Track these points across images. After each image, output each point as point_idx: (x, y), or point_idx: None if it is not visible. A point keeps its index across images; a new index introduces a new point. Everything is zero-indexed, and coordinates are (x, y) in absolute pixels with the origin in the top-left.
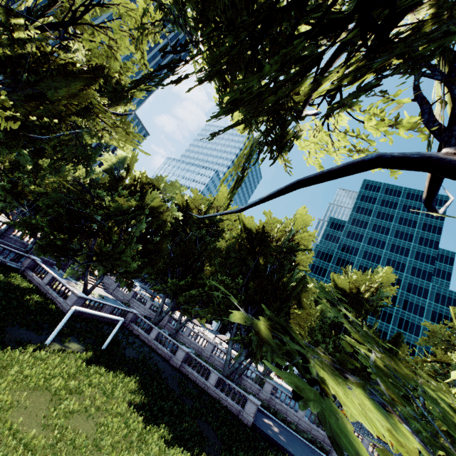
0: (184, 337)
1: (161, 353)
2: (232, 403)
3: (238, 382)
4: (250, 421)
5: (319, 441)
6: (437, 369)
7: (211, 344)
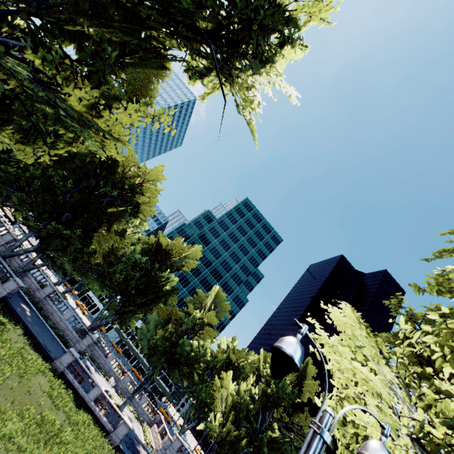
0: None
1: None
2: None
3: (19, 276)
4: (3, 294)
5: (68, 339)
6: (183, 316)
7: (12, 236)
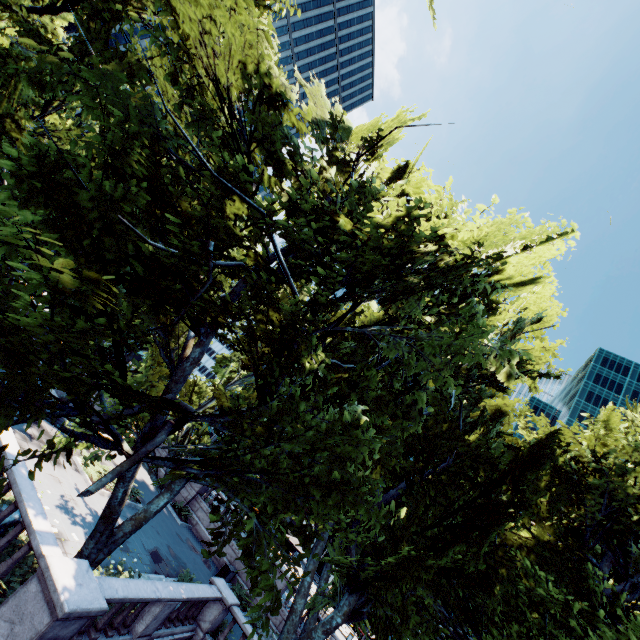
0: None
1: None
2: None
3: None
4: None
5: None
6: None
7: None
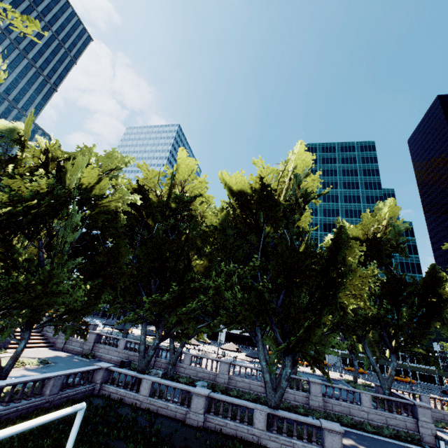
0: (186, 368)
1: (166, 413)
2: (303, 446)
3: None
4: None
5: (402, 430)
6: None
7: (225, 363)
